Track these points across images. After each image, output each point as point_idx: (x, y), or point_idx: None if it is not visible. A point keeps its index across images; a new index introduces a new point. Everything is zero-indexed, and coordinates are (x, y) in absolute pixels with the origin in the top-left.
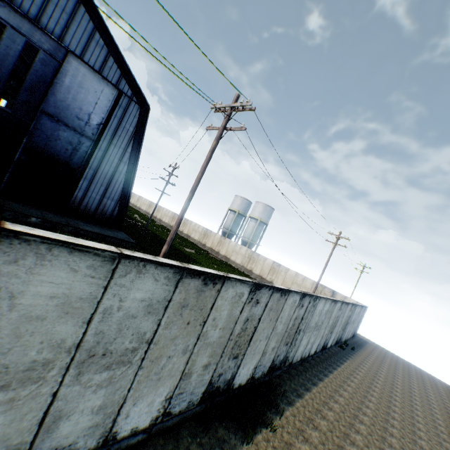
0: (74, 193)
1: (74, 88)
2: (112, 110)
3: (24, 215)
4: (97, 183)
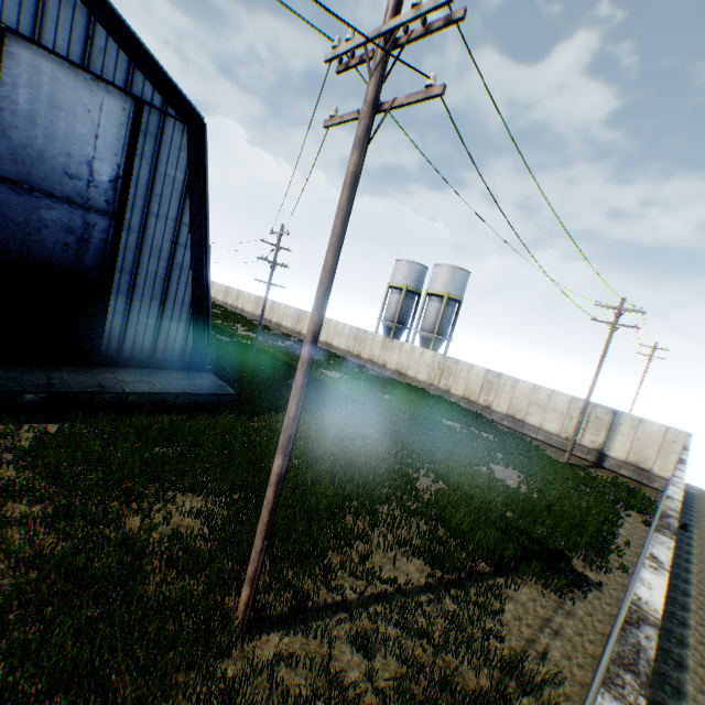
0: (104, 325)
1: (41, 113)
2: (131, 144)
3: (8, 394)
4: (143, 297)
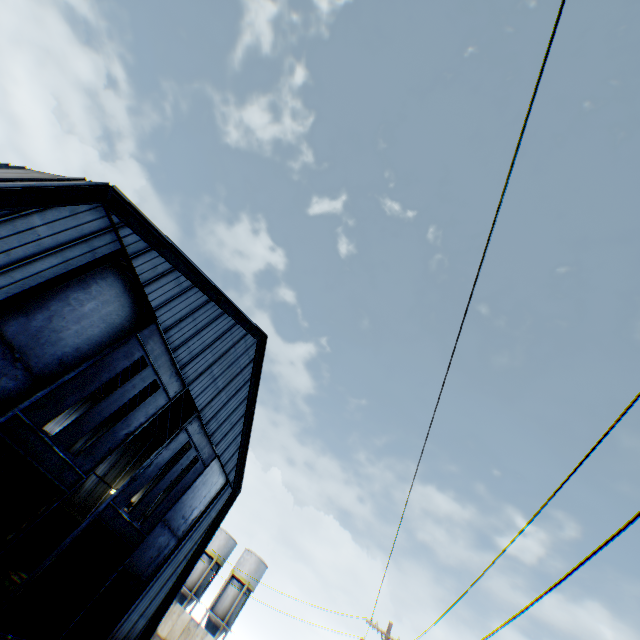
0: (120, 620)
1: (199, 485)
2: (213, 500)
3: None
4: (148, 595)
